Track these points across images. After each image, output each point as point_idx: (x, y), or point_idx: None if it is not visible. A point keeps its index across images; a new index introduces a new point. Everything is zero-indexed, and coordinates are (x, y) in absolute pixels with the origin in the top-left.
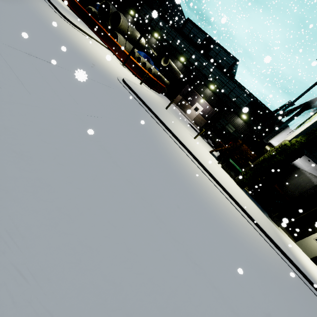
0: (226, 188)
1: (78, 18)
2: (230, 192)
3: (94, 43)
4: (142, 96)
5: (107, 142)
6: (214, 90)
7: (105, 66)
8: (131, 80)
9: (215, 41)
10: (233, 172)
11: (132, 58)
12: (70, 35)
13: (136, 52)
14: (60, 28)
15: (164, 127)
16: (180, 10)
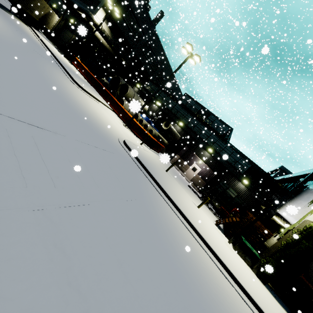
0: (253, 297)
1: (90, 85)
2: (260, 306)
3: (101, 106)
4: (143, 159)
5: (86, 264)
6: (212, 153)
7: (107, 127)
8: (132, 142)
9: (210, 112)
10: (249, 257)
11: (135, 121)
12: (78, 98)
13: (139, 115)
14: (68, 92)
15: (166, 197)
16: (178, 87)
